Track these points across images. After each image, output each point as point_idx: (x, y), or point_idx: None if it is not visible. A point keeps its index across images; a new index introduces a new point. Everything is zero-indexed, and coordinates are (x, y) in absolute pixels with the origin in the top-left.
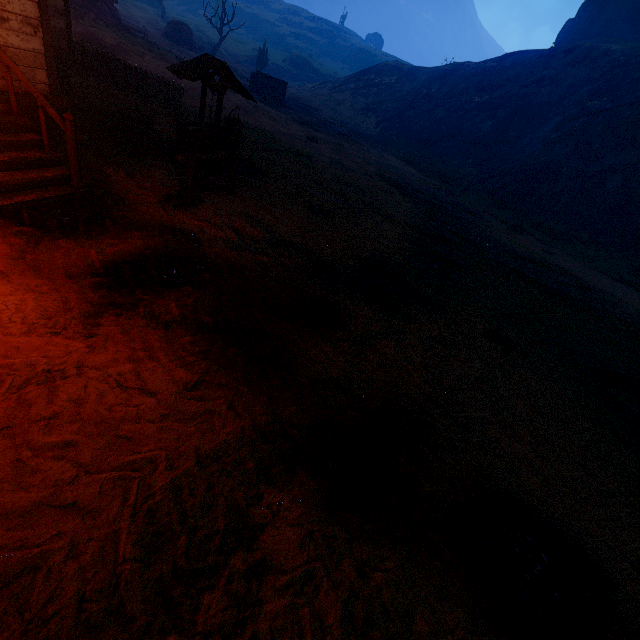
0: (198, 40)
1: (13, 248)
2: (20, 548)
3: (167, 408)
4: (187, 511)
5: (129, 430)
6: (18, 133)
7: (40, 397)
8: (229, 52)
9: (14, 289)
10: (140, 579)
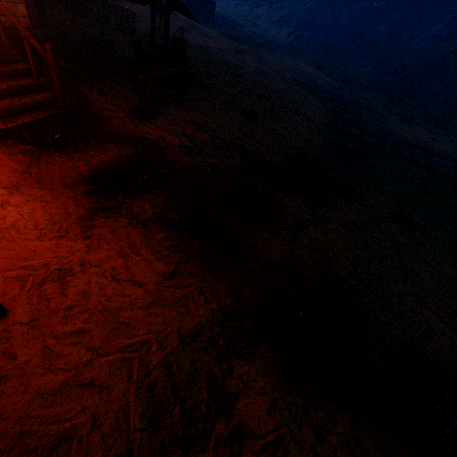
0: None
1: (20, 164)
2: (56, 422)
3: (152, 296)
4: (177, 384)
5: (126, 317)
6: (11, 64)
7: (56, 293)
8: None
9: (25, 200)
10: (148, 445)
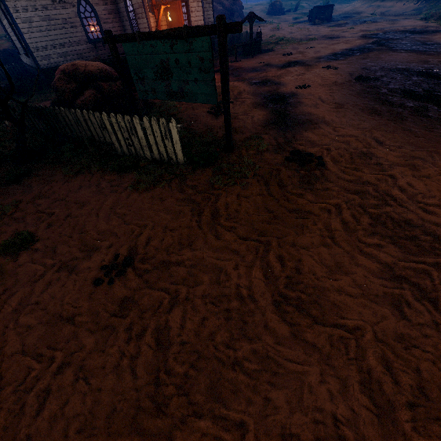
0: (289, 6)
1: None
2: None
3: None
4: None
5: None
6: None
7: None
8: (309, 3)
9: None
10: None
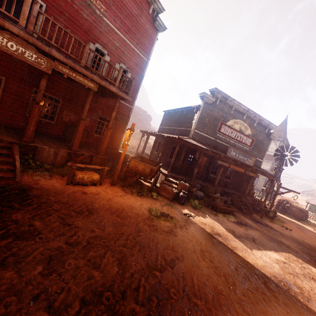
0: None
1: None
2: None
3: None
4: None
5: None
6: None
7: None
8: None
9: None
10: None
